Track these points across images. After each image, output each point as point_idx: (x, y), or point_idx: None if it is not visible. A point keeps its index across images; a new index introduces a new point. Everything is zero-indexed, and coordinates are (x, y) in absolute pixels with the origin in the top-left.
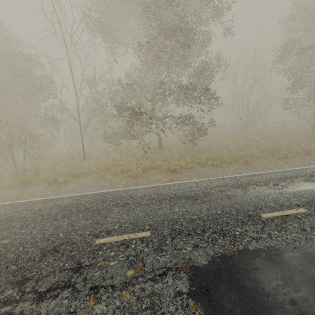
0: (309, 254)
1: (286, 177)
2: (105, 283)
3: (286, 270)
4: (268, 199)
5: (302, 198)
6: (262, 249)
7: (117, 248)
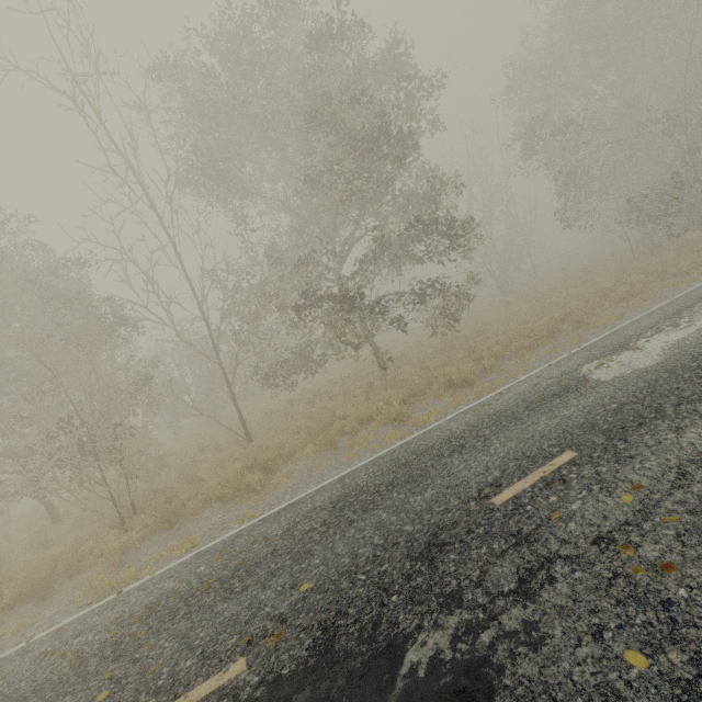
0: None
1: (674, 312)
2: (605, 527)
3: None
4: (693, 341)
5: None
6: None
7: (551, 490)
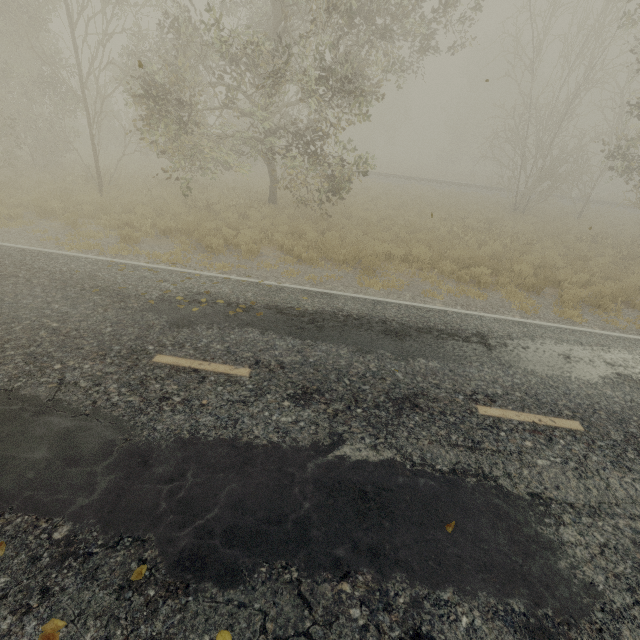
0: (86, 430)
1: (370, 315)
2: None
3: (2, 435)
4: (236, 338)
5: (295, 356)
6: (37, 398)
7: None
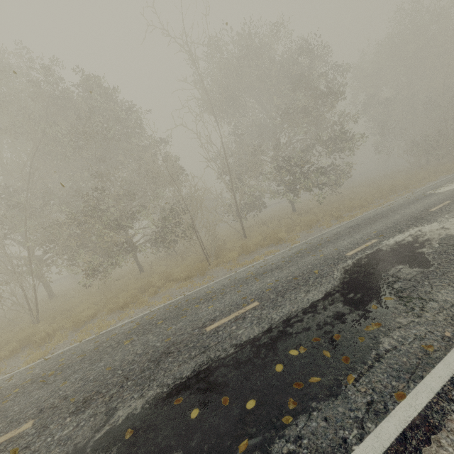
0: None
1: None
2: None
3: None
4: None
5: None
6: None
7: (450, 205)
